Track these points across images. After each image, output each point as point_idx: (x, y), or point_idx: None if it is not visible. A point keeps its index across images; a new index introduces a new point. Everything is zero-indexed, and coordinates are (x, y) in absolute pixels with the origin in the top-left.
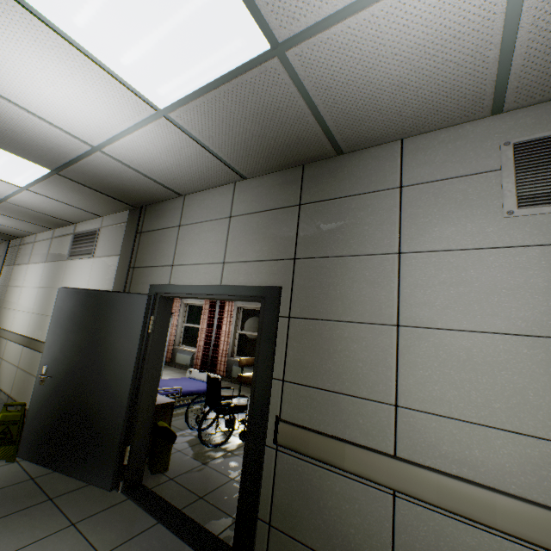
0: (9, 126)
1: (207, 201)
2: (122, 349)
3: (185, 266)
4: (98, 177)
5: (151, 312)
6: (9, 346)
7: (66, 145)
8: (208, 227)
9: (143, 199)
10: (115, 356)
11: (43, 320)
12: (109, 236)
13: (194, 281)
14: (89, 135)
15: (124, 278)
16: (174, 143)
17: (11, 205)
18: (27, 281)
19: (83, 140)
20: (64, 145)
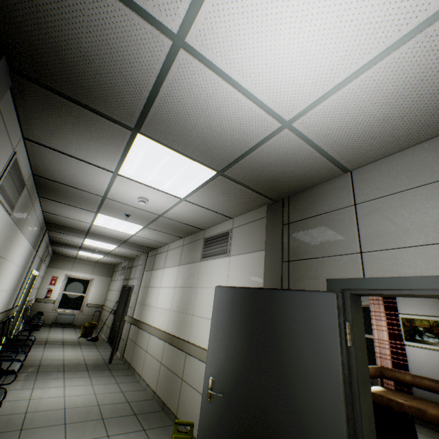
0: (209, 121)
1: (400, 165)
2: (313, 368)
3: (390, 250)
4: (260, 169)
5: (342, 315)
6: (152, 340)
7: (253, 131)
8: (422, 194)
9: (291, 188)
10: (305, 378)
11: (182, 318)
12: (244, 234)
13: (423, 269)
14: (291, 104)
15: (277, 273)
16: (416, 73)
17: (164, 219)
18: (164, 282)
19: (277, 117)
20: (250, 132)
